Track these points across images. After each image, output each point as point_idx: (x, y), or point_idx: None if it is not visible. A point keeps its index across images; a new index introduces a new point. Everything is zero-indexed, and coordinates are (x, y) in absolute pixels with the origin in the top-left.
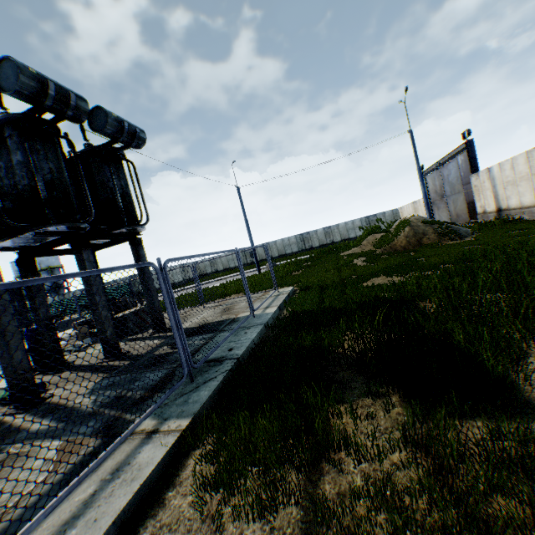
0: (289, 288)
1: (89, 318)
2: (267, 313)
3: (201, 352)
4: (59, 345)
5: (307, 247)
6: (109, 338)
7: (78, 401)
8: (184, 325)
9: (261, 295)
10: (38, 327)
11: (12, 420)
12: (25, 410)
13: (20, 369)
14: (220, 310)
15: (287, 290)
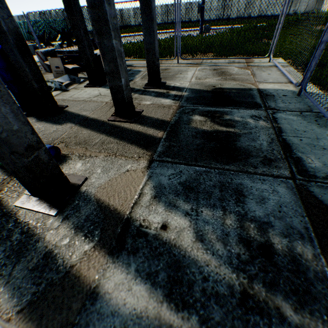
0: (280, 60)
1: (53, 49)
2: (315, 94)
3: (299, 150)
4: (44, 82)
5: (224, 16)
6: (123, 90)
7: (154, 220)
8: (181, 83)
9: (246, 61)
10: (3, 47)
11: (42, 234)
12: (55, 210)
13: (19, 146)
14: (210, 71)
15: (280, 62)
